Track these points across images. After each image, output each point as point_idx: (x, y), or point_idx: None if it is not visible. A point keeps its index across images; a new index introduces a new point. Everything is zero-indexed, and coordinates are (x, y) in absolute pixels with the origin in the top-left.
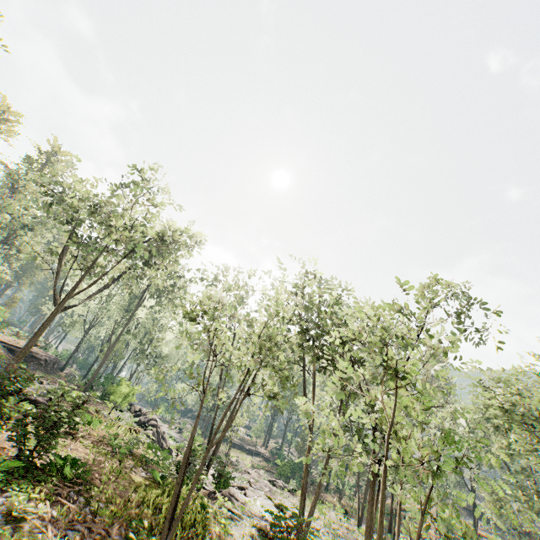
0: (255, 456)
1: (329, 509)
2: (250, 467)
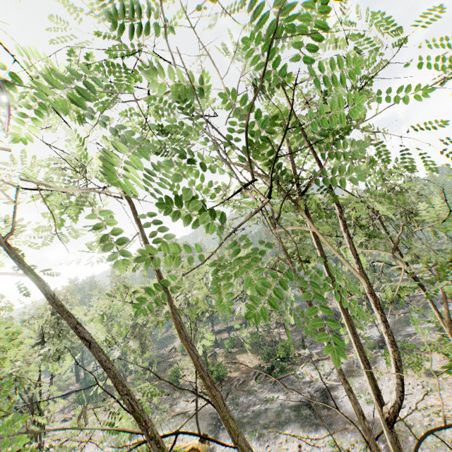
0: (68, 396)
1: (111, 399)
2: (59, 412)
